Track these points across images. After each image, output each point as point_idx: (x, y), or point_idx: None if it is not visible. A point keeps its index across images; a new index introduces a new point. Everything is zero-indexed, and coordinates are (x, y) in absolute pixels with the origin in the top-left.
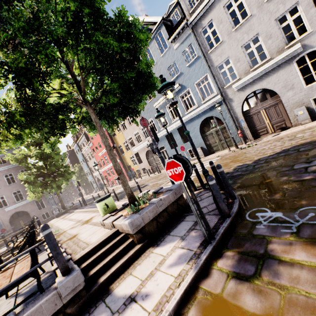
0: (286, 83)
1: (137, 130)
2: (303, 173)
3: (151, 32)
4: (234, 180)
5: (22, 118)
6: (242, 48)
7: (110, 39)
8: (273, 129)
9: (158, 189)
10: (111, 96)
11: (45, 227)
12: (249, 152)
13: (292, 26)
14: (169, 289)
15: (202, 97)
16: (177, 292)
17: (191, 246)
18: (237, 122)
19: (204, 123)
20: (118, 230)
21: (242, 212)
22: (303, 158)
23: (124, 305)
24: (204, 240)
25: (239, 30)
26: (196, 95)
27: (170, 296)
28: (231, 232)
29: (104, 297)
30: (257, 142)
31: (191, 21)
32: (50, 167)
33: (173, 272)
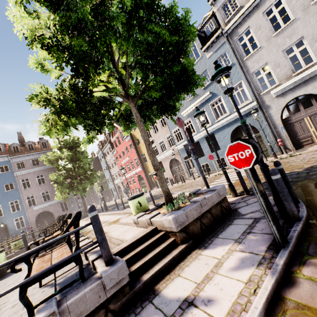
0: None
1: (162, 138)
2: None
3: None
4: None
5: (73, 105)
6: (283, 53)
7: (163, 30)
8: None
9: (195, 190)
10: (153, 91)
11: (93, 208)
12: (293, 161)
13: None
14: (241, 295)
15: None
16: (255, 300)
17: (255, 249)
18: (275, 131)
19: (235, 131)
20: (156, 228)
21: (313, 217)
22: None
23: (180, 309)
24: (271, 244)
25: (280, 35)
26: (228, 103)
27: (245, 304)
28: (307, 237)
29: (150, 298)
30: (302, 152)
31: (226, 30)
32: (78, 169)
33: (239, 277)
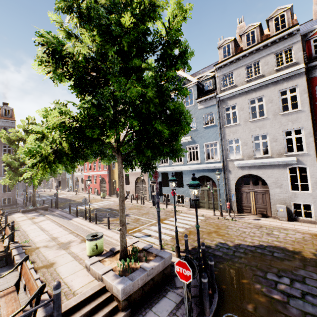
0: (277, 180)
1: None
2: (273, 288)
3: (184, 86)
4: (215, 262)
5: (67, 162)
6: (252, 137)
7: (165, 128)
8: (256, 212)
9: (148, 247)
10: (142, 155)
11: (58, 286)
12: (231, 228)
13: (293, 141)
14: None
15: (207, 157)
16: None
17: None
18: (228, 192)
19: (200, 178)
20: (105, 286)
21: (219, 312)
22: (275, 268)
23: None
24: None
25: (254, 122)
26: (202, 153)
27: None
28: None
29: None
30: (240, 220)
31: (219, 96)
32: None
33: None
